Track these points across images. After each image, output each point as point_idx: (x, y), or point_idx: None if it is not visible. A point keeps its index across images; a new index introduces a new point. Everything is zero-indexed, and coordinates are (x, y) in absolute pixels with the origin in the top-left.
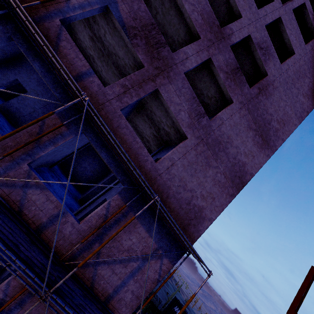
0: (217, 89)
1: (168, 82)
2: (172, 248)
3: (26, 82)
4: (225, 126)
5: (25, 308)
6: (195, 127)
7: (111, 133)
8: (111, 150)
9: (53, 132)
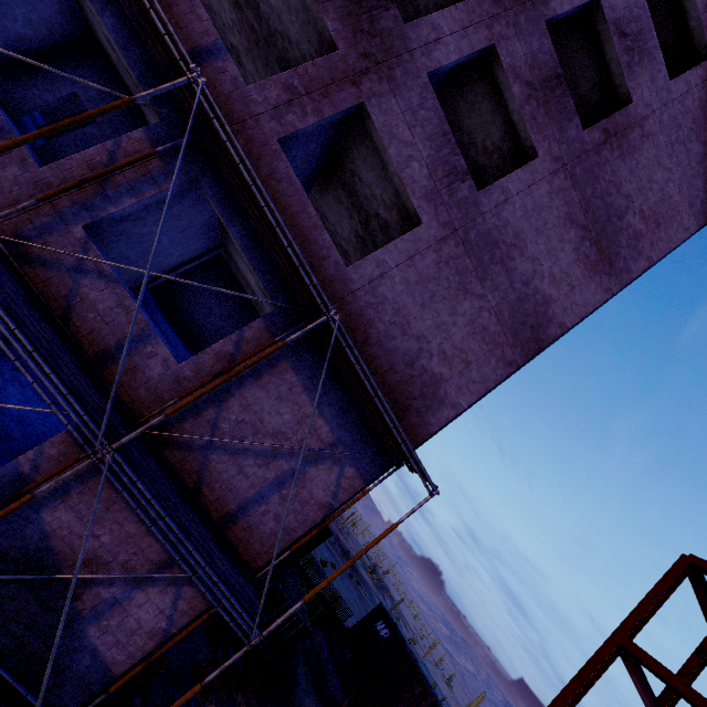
0: (506, 129)
1: (388, 91)
2: (367, 450)
3: (95, 101)
4: (512, 209)
5: (70, 502)
6: (441, 202)
7: (247, 162)
8: (251, 221)
9: (135, 169)
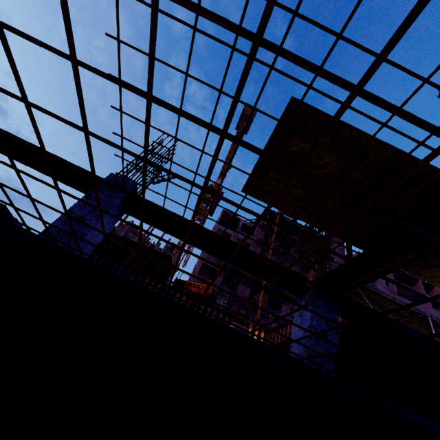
0: None
1: None
2: None
3: None
4: None
5: None
6: None
7: None
8: None
9: None
